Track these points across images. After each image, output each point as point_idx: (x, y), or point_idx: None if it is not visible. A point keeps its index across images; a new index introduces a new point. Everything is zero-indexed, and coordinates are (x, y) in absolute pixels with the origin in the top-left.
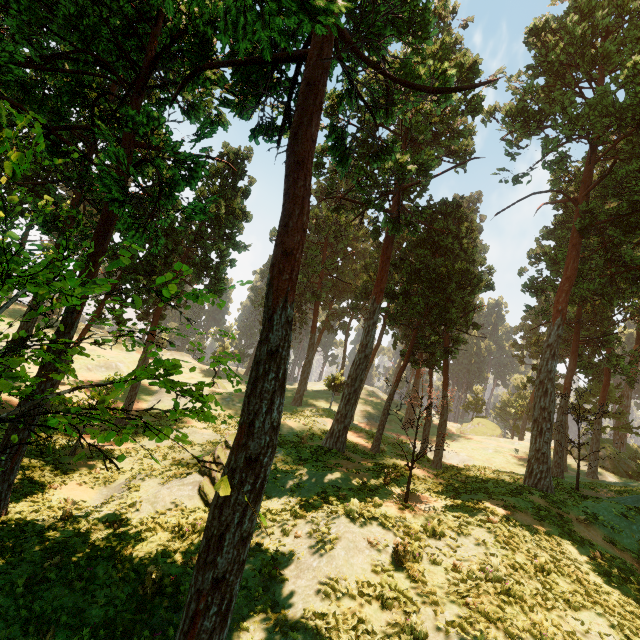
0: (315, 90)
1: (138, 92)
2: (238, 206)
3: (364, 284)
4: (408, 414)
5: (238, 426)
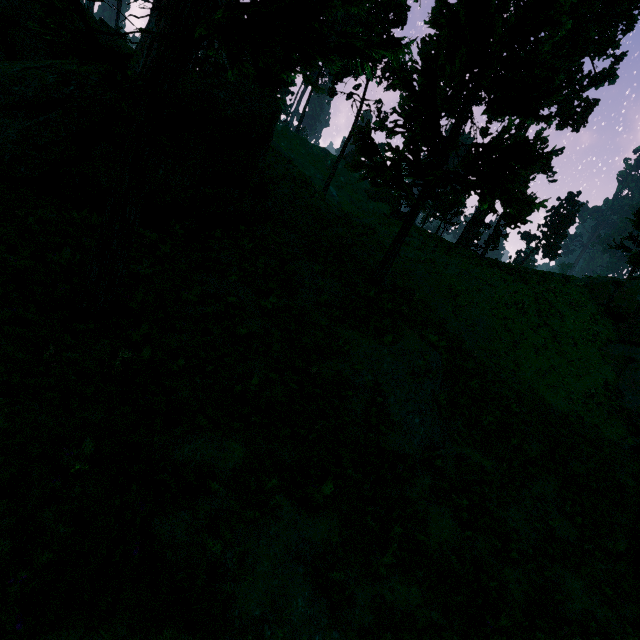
0: None
1: None
2: None
3: None
4: None
5: None
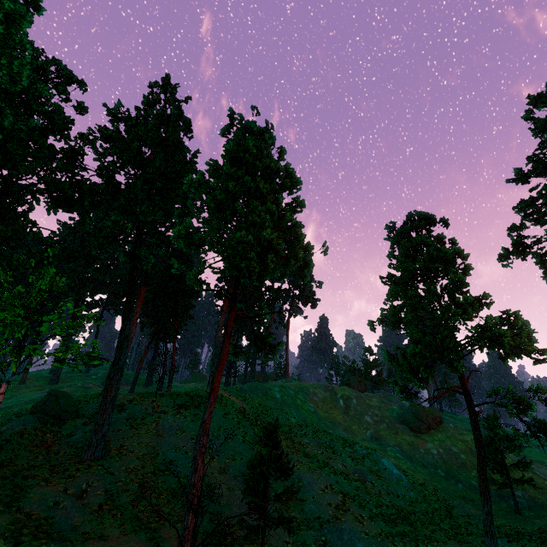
0: (139, 259)
1: (5, 194)
2: (21, 229)
3: (122, 288)
4: (149, 376)
5: (114, 359)
